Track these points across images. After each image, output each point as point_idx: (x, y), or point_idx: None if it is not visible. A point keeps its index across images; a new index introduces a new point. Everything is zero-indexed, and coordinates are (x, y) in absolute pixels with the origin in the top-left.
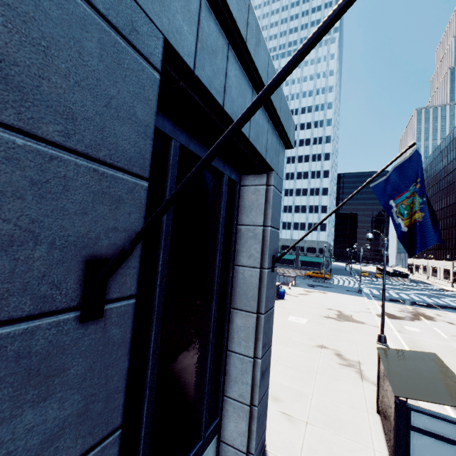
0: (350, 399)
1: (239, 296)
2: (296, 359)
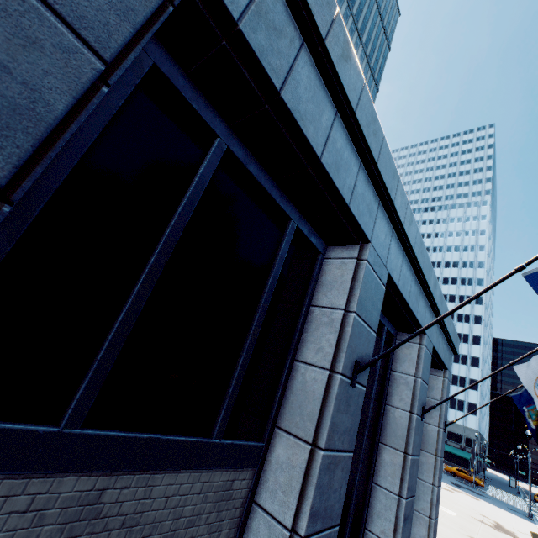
0: None
1: (422, 441)
2: (449, 535)
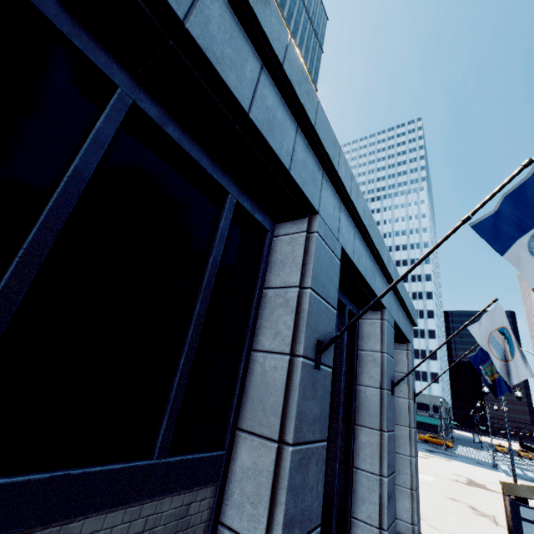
0: (485, 531)
1: (396, 416)
2: (430, 501)
